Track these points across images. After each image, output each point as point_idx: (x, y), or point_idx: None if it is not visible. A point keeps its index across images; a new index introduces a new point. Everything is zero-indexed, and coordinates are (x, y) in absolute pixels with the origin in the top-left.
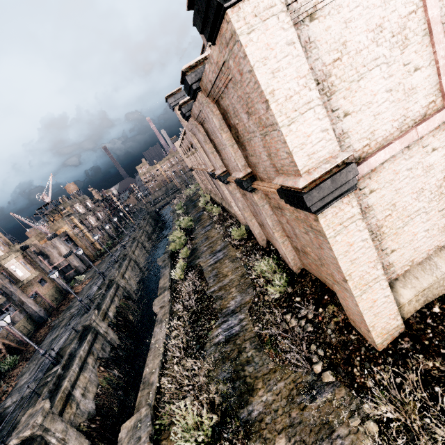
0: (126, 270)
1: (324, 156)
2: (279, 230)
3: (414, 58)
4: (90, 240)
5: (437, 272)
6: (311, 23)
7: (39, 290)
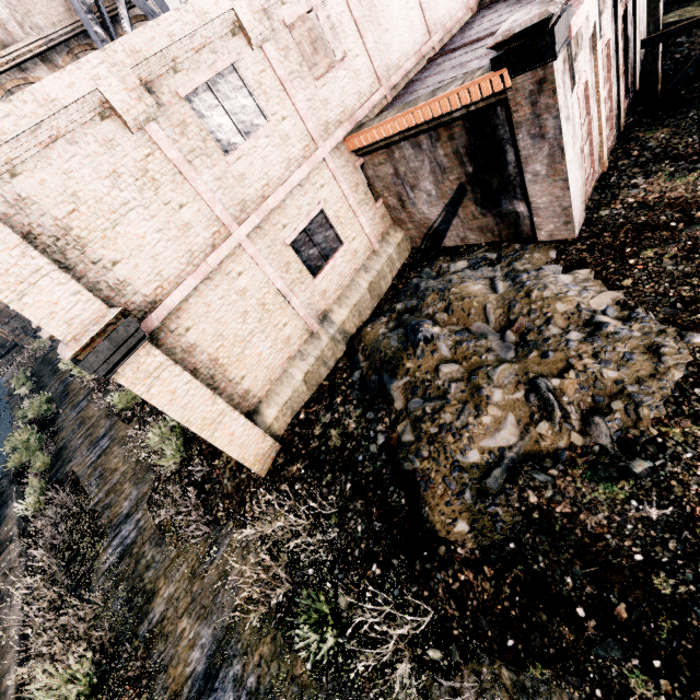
0: None
1: (90, 318)
2: None
3: (174, 196)
4: None
5: (294, 381)
6: (15, 180)
7: None
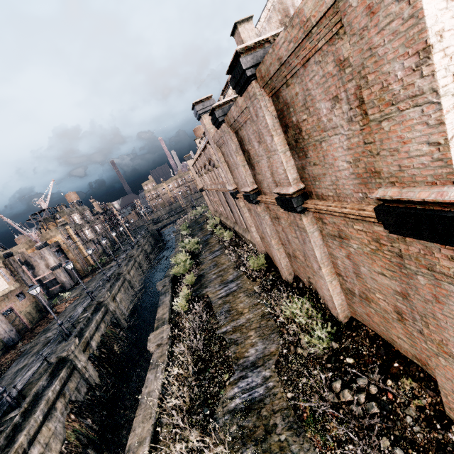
0: (119, 291)
1: None
2: (328, 265)
3: None
4: (82, 253)
5: None
6: None
7: (15, 306)
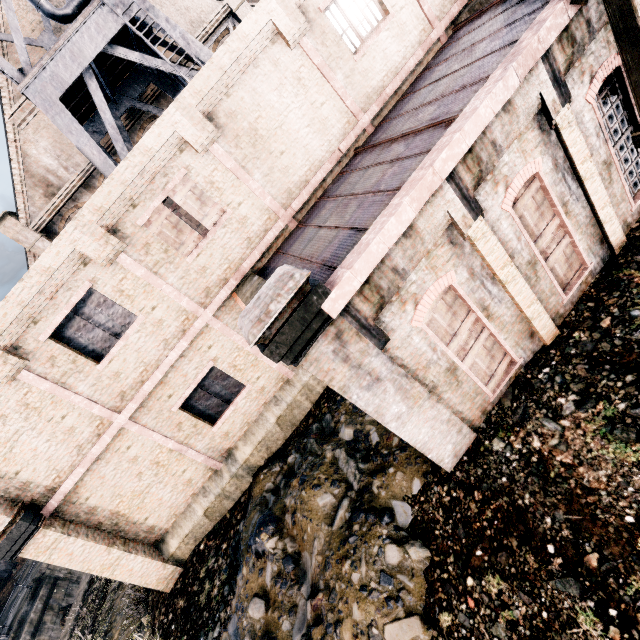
0: None
1: None
2: None
3: (56, 413)
4: None
5: (195, 517)
6: None
7: None
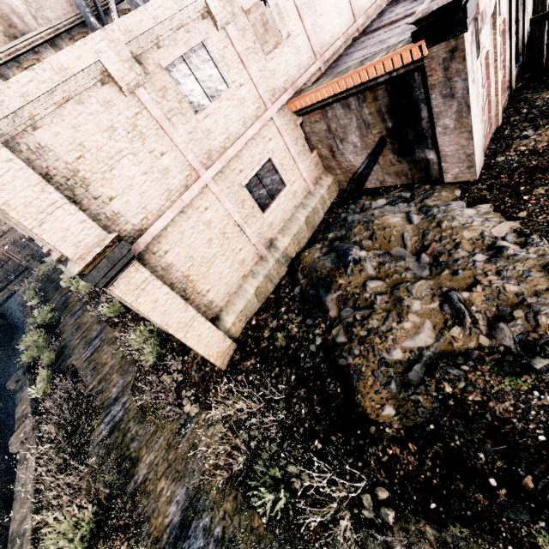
0: None
1: (93, 242)
2: None
3: (157, 146)
4: None
5: (247, 295)
6: (36, 132)
7: None
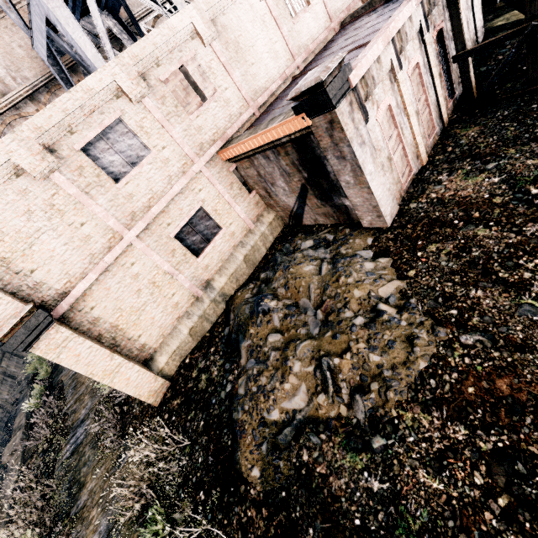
0: None
1: (10, 314)
2: None
3: (76, 219)
4: None
5: (181, 335)
6: None
7: None
